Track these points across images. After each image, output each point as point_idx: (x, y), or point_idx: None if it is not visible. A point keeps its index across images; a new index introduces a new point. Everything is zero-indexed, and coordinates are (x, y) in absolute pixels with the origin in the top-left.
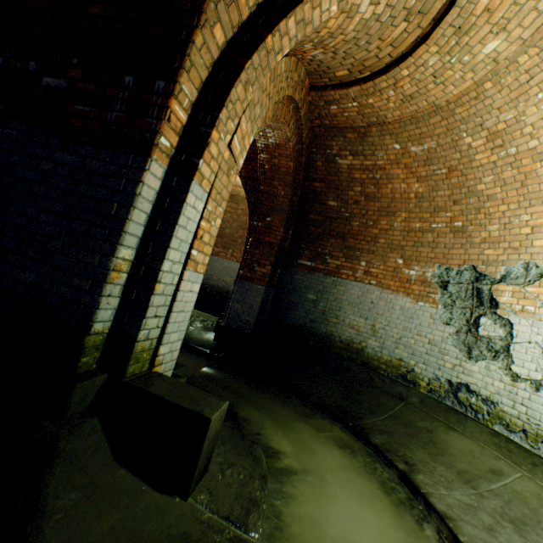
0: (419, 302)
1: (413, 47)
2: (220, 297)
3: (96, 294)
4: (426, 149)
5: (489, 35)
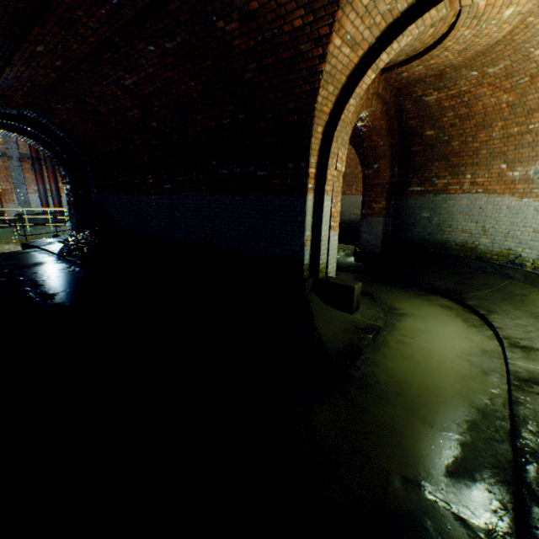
0: (523, 199)
1: (448, 30)
2: (353, 228)
3: (302, 251)
4: (502, 68)
5: (500, 10)
